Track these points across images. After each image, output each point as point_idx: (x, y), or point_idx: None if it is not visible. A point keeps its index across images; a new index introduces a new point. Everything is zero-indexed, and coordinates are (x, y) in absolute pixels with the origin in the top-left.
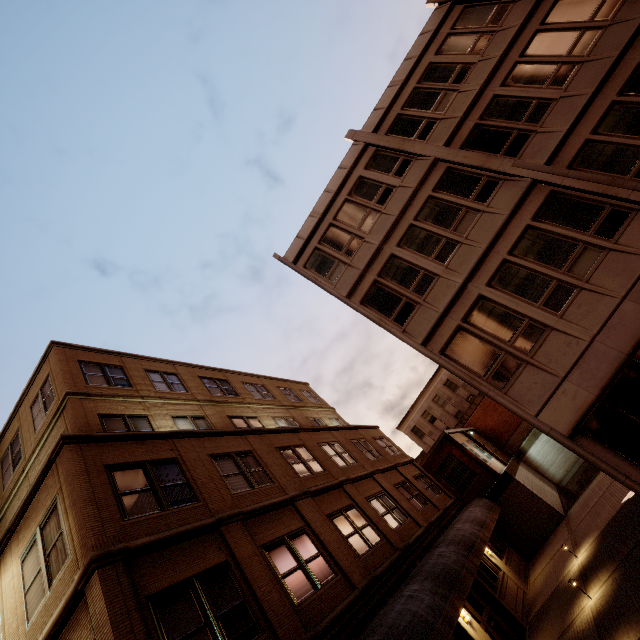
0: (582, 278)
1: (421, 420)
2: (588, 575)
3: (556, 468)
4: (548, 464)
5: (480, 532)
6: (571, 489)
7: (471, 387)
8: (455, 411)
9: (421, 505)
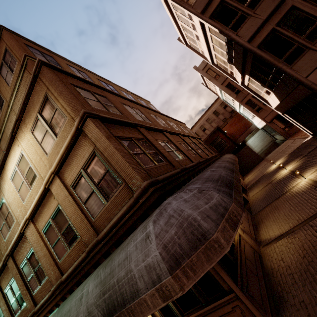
0: None
1: (199, 130)
2: (283, 166)
3: (257, 148)
4: (255, 146)
5: (234, 158)
6: (261, 156)
7: (226, 114)
8: (216, 126)
9: (207, 151)
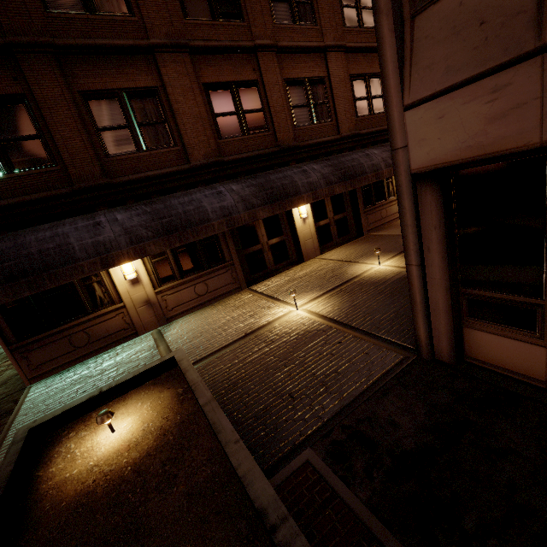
0: None
1: None
2: None
3: None
4: None
5: (387, 168)
6: None
7: None
8: None
9: (369, 112)
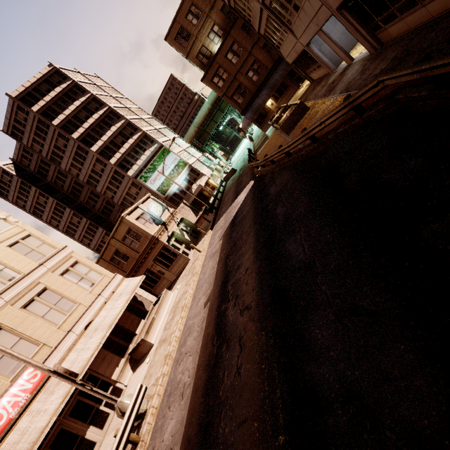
0: (284, 39)
1: None
2: None
3: None
4: None
5: None
6: None
7: None
8: None
9: None
